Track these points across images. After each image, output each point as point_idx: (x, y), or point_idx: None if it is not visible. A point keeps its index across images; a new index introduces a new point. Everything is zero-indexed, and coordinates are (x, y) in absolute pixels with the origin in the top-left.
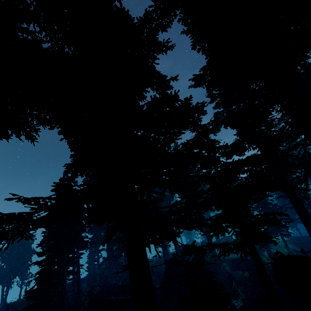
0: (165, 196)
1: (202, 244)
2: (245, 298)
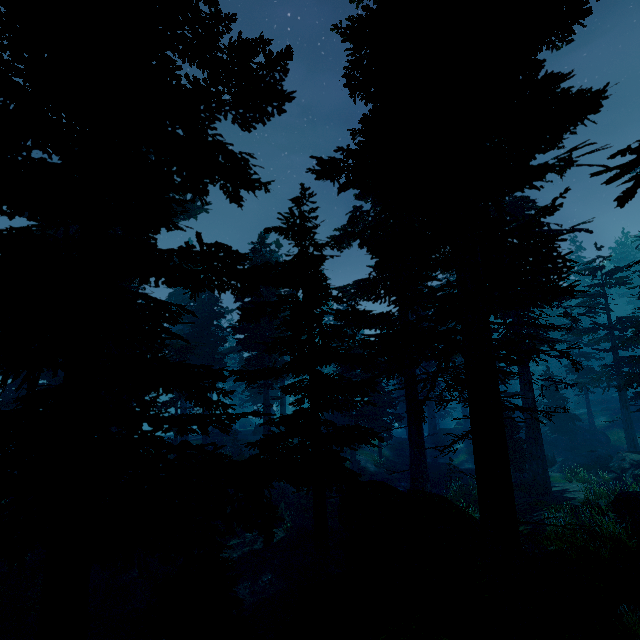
0: (211, 335)
1: (256, 430)
2: (291, 527)
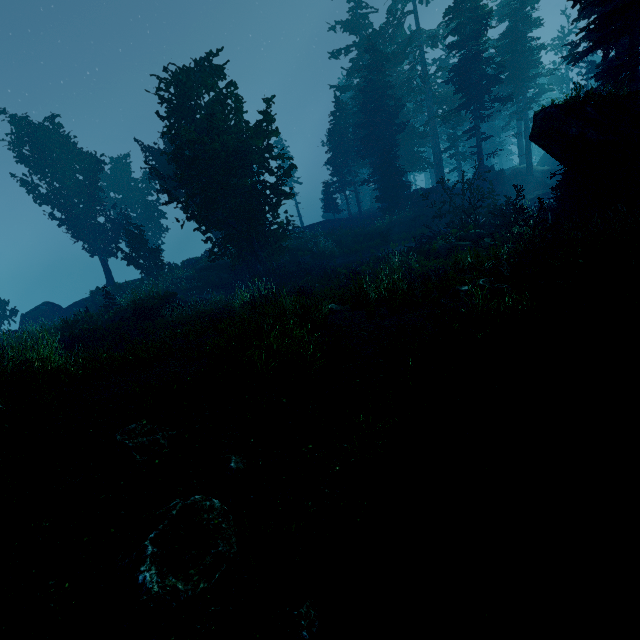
0: None
1: None
2: None
